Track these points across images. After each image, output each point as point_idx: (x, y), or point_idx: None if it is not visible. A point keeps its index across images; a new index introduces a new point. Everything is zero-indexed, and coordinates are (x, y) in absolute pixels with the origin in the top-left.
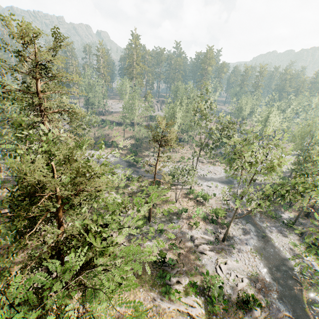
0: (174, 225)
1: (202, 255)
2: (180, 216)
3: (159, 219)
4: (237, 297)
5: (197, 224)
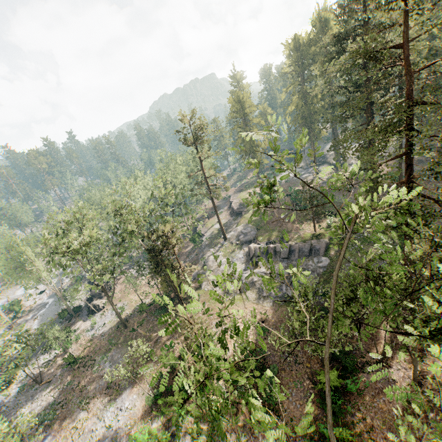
0: None
1: None
2: None
3: None
4: None
5: None
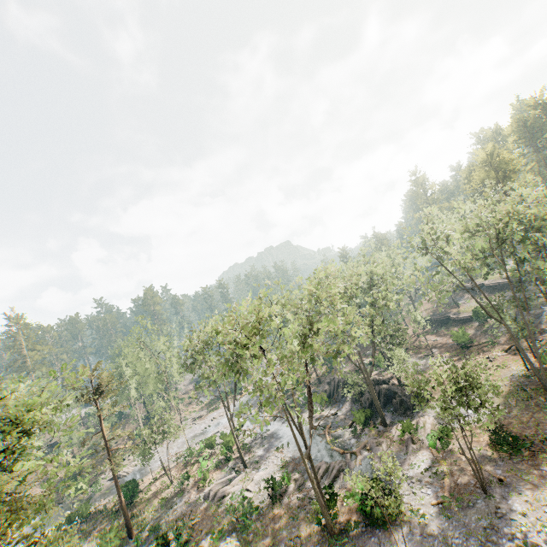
0: (177, 506)
1: (223, 500)
2: (183, 491)
3: (150, 520)
4: (271, 496)
5: (206, 476)
